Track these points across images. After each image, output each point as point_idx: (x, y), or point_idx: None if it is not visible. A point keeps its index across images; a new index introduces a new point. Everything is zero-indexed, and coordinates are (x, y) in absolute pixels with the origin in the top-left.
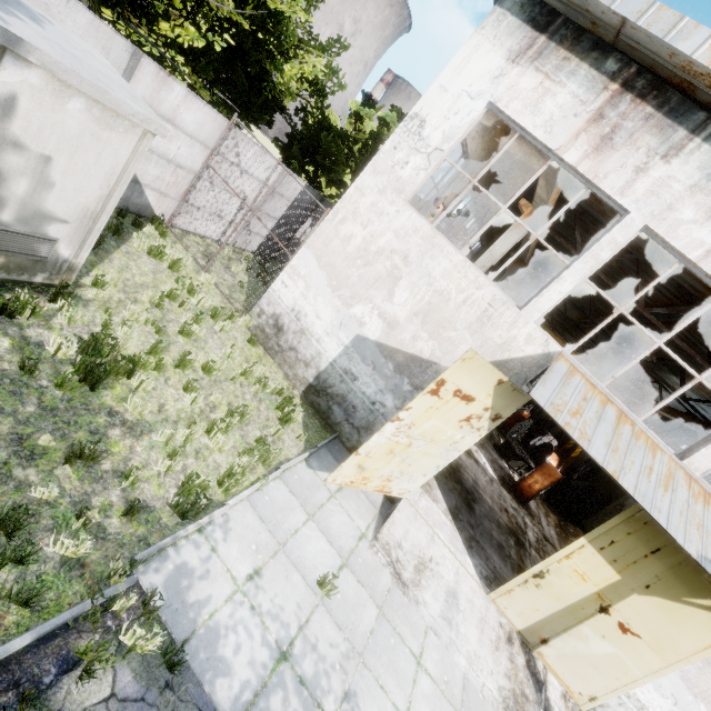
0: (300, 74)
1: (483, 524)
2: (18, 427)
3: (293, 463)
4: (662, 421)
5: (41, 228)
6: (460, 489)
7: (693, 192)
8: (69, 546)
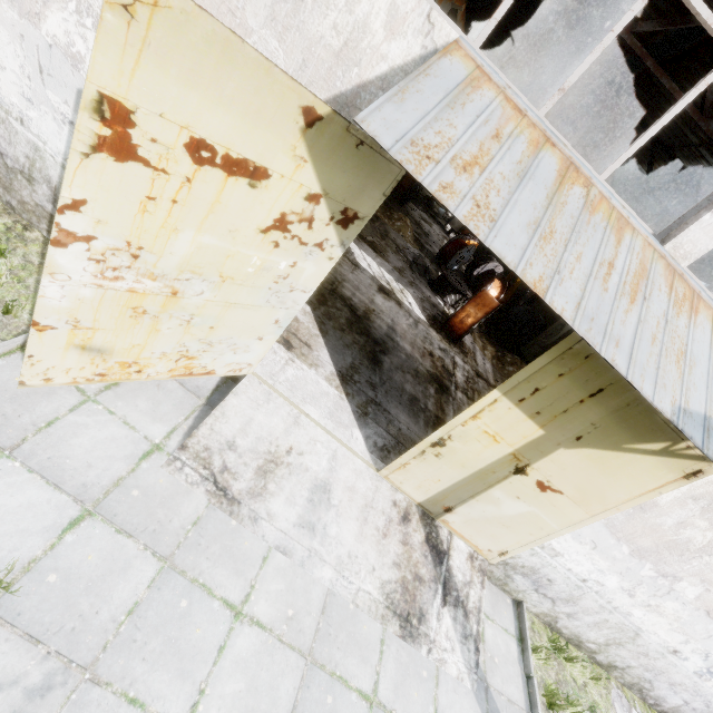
0: None
1: (393, 379)
2: None
3: None
4: None
5: None
6: (364, 341)
7: None
8: None
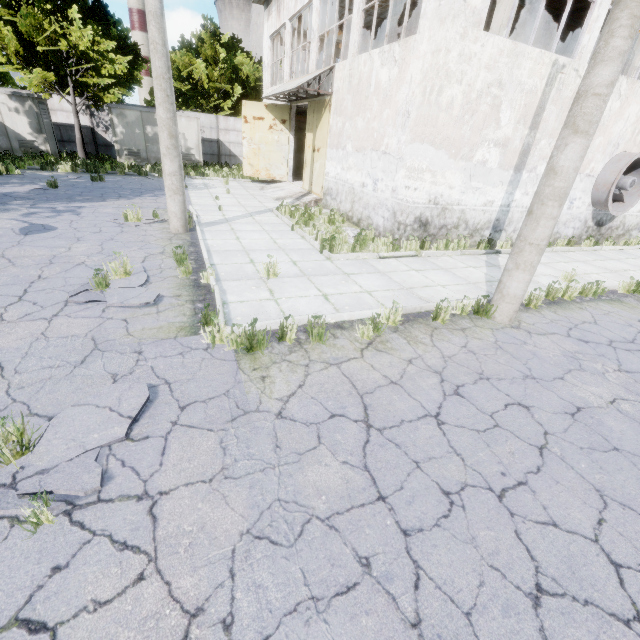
0: None
1: None
2: None
3: (243, 181)
4: None
5: (190, 152)
6: None
7: None
8: None
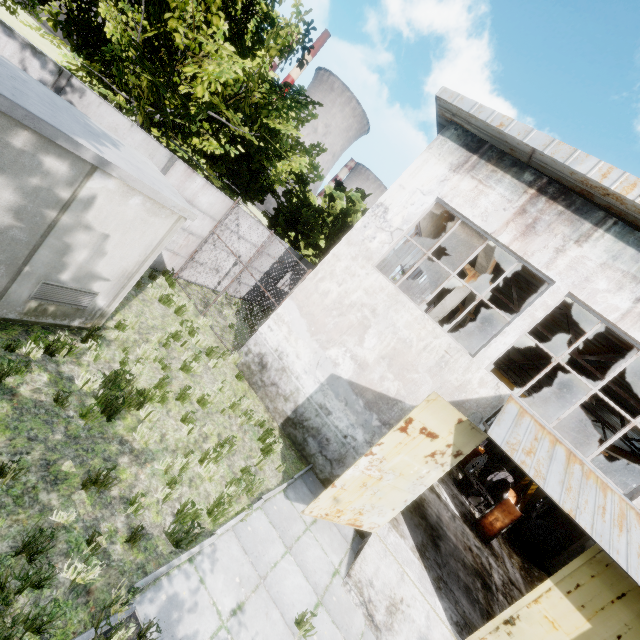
0: (289, 169)
1: (450, 564)
2: (47, 453)
3: (273, 494)
4: (610, 459)
5: (88, 284)
6: (425, 525)
7: (604, 269)
8: (82, 570)
